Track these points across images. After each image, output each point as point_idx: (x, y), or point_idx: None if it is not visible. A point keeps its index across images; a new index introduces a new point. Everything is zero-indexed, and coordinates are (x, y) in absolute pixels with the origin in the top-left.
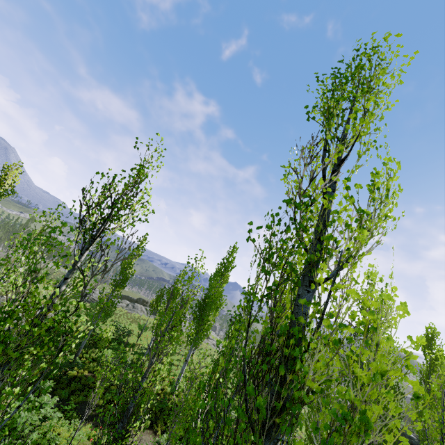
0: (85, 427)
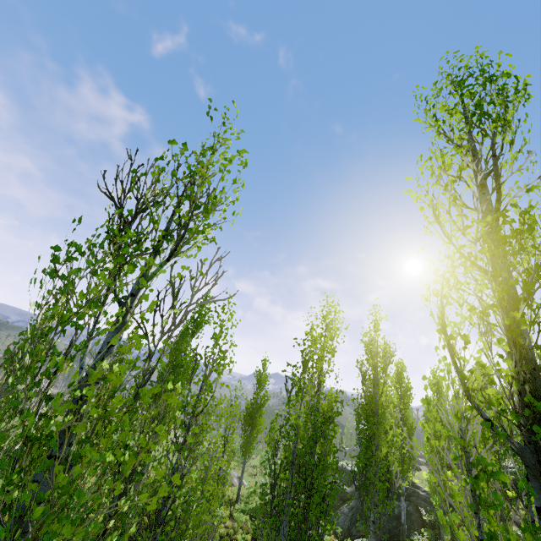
0: None
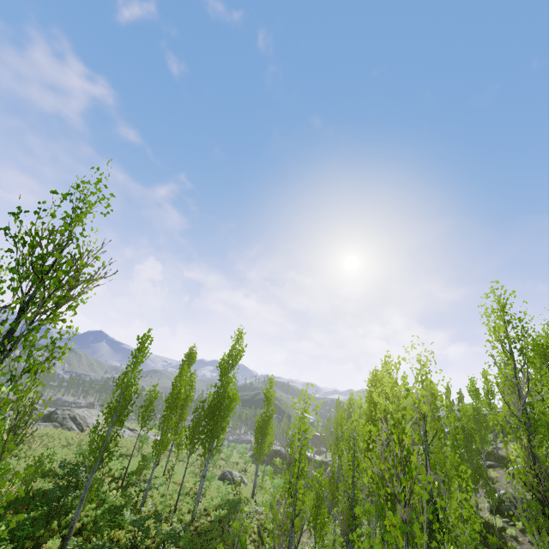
0: None
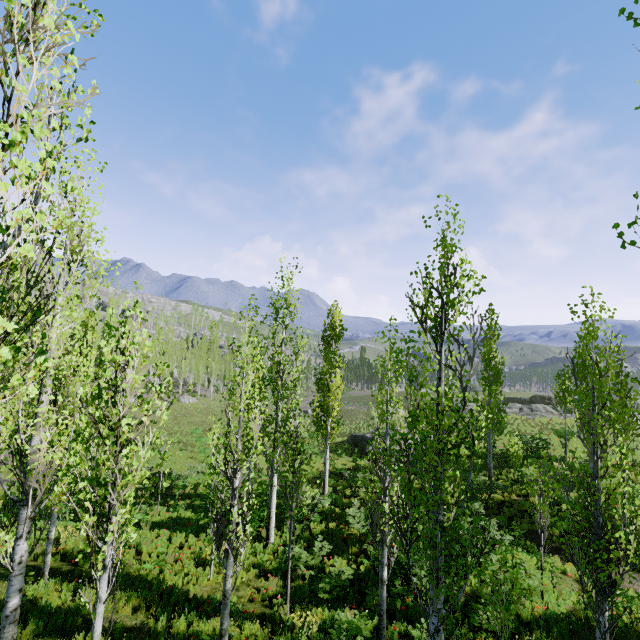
0: (552, 560)
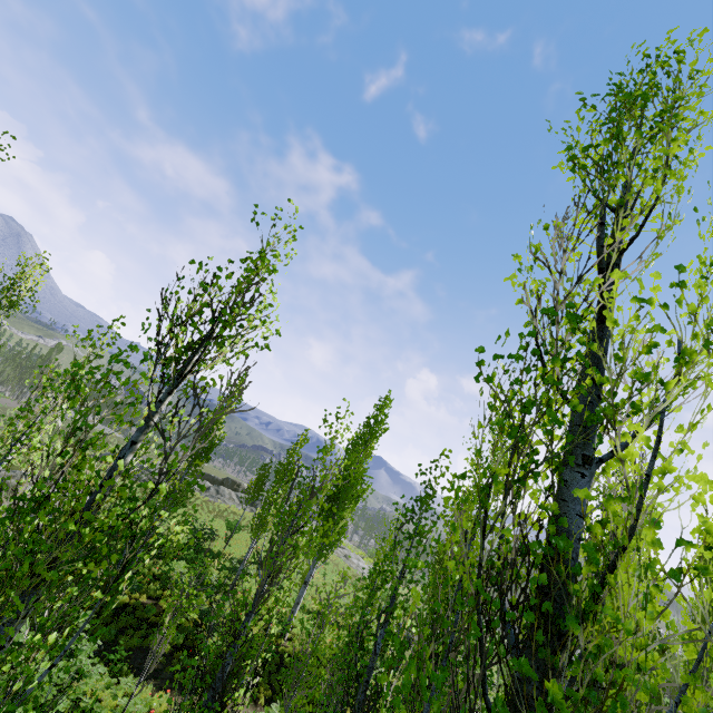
0: (143, 691)
